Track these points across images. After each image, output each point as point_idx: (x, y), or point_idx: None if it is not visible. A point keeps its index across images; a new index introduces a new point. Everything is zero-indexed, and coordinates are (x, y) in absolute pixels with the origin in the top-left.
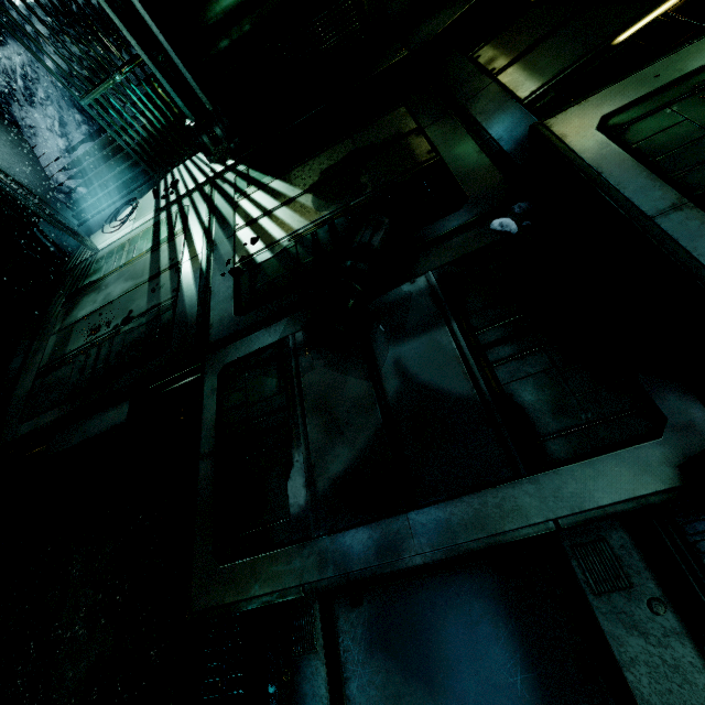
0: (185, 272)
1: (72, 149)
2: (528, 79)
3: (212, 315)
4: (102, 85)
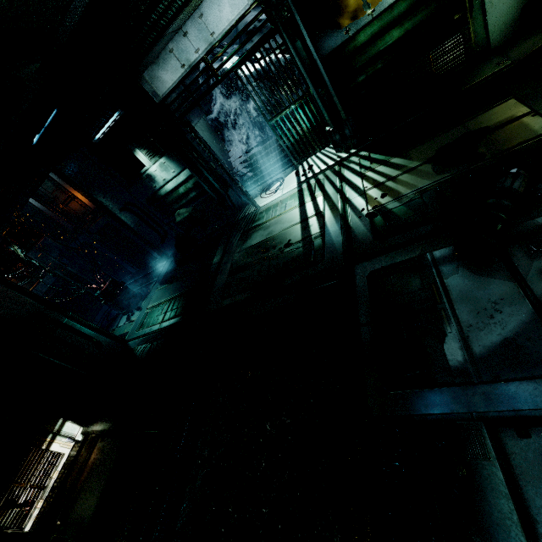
0: (328, 217)
1: (249, 151)
2: None
3: (354, 241)
4: (283, 112)
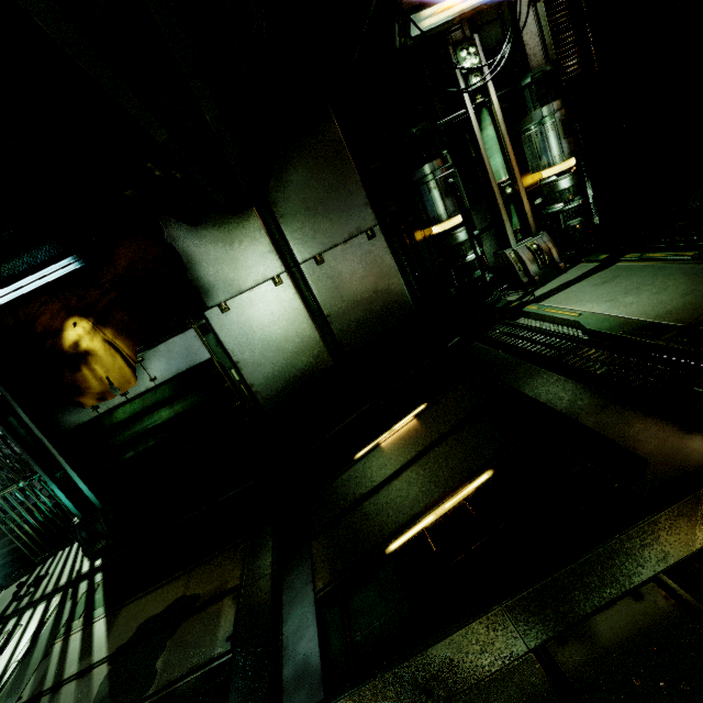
0: None
1: None
2: (327, 561)
3: None
4: (6, 489)
